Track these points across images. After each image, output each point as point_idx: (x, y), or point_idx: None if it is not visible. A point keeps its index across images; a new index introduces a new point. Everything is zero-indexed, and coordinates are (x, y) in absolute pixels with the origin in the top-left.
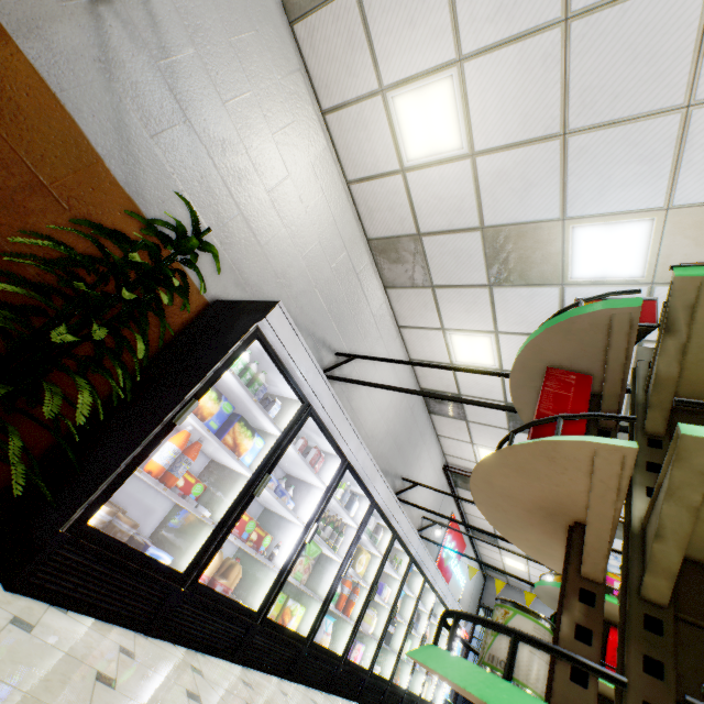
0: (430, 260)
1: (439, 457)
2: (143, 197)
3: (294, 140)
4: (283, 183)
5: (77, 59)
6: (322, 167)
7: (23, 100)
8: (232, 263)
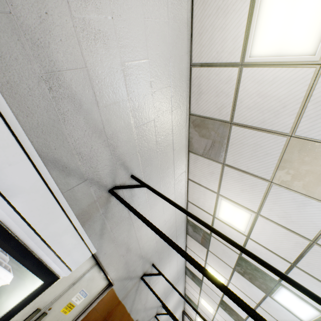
0: (203, 285)
1: (182, 308)
2: (132, 310)
3: (175, 260)
4: (167, 273)
5: (132, 293)
6: (180, 258)
7: (118, 312)
8: (145, 306)
